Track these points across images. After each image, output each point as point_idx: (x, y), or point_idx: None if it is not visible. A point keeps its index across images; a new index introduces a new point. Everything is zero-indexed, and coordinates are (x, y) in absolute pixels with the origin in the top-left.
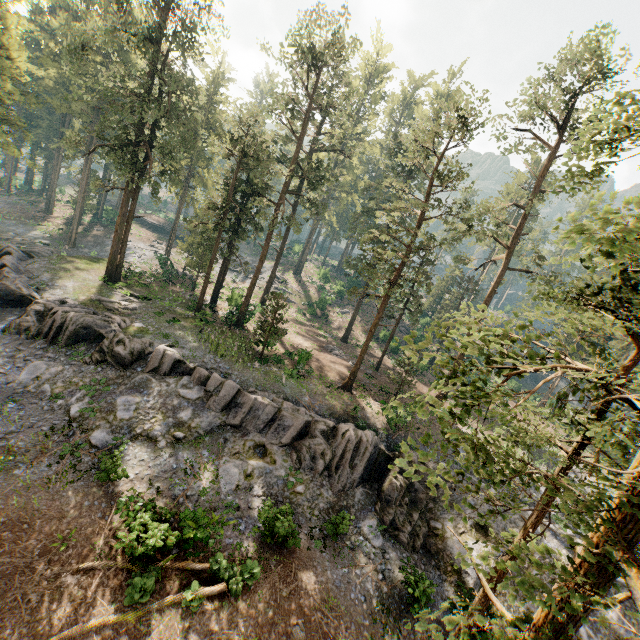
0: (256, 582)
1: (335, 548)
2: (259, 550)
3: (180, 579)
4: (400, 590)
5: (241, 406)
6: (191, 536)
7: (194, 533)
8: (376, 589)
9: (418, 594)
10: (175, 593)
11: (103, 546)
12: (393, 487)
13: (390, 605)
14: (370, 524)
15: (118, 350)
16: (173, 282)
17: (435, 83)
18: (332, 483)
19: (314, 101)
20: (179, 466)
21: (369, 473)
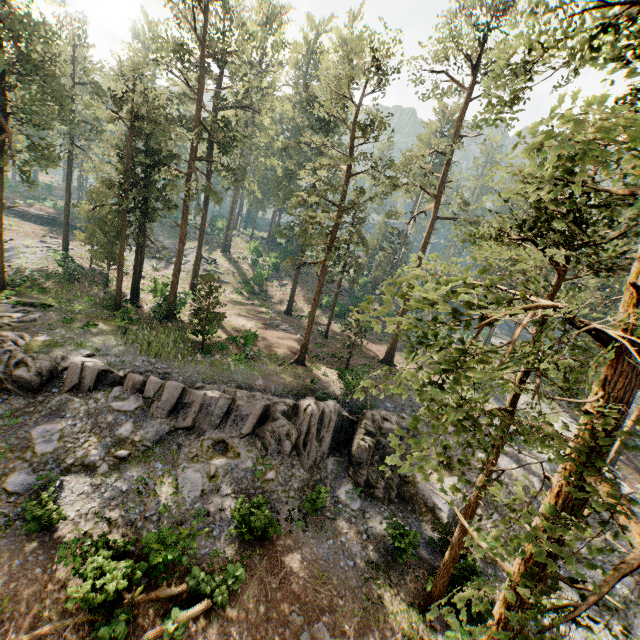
0: (242, 584)
1: (317, 523)
2: (239, 550)
3: (156, 610)
4: (384, 543)
5: (190, 406)
6: (160, 560)
7: (162, 556)
8: (363, 550)
9: (403, 544)
10: (153, 627)
11: (51, 605)
12: (362, 449)
13: (378, 561)
14: (346, 490)
15: (20, 374)
16: (79, 281)
17: (337, 28)
18: (302, 461)
19: (208, 46)
20: (130, 488)
21: (337, 441)
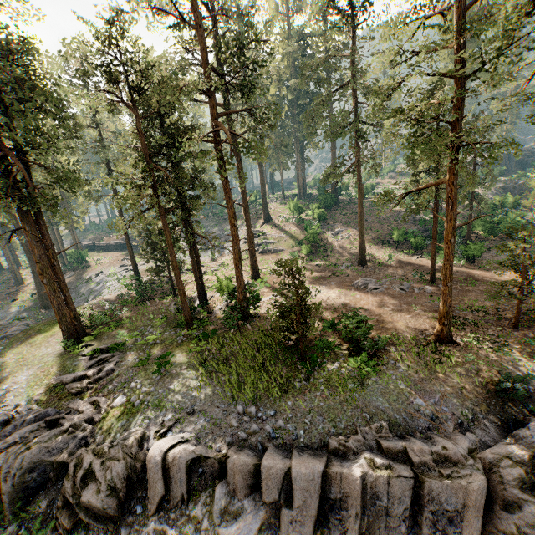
0: None
1: None
2: None
3: None
4: None
5: (343, 504)
6: None
7: None
8: None
9: None
10: None
11: None
12: None
13: None
14: None
15: (87, 498)
16: (151, 298)
17: None
18: None
19: None
20: None
21: None
